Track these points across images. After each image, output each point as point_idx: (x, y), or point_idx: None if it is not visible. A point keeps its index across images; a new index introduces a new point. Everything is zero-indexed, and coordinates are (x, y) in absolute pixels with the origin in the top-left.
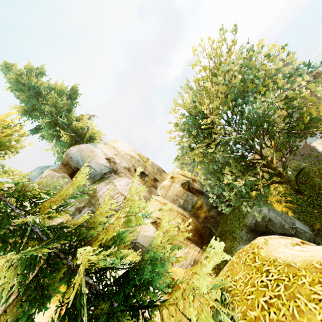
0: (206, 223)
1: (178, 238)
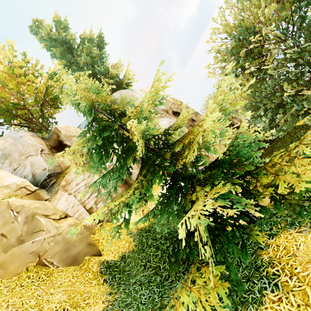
0: None
1: None
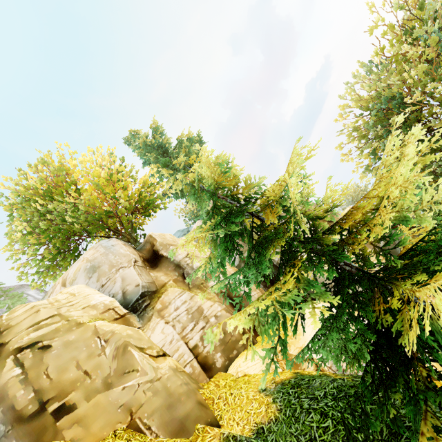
0: None
1: None
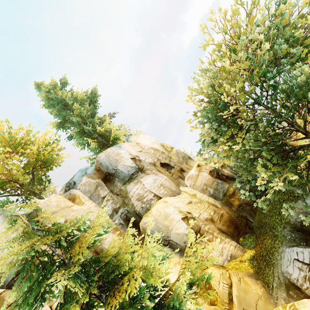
0: (240, 211)
1: (207, 264)
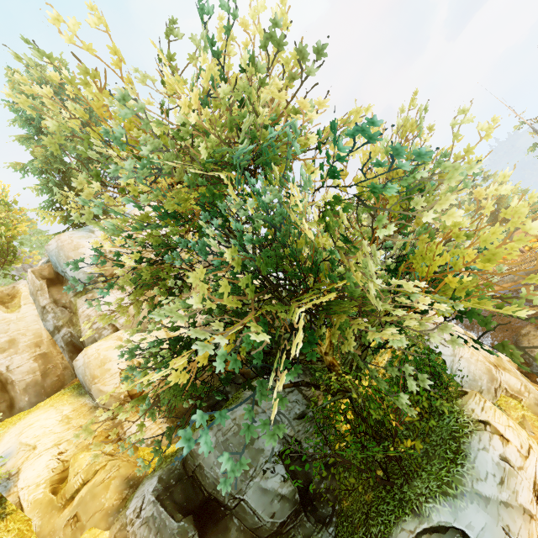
0: None
1: None
